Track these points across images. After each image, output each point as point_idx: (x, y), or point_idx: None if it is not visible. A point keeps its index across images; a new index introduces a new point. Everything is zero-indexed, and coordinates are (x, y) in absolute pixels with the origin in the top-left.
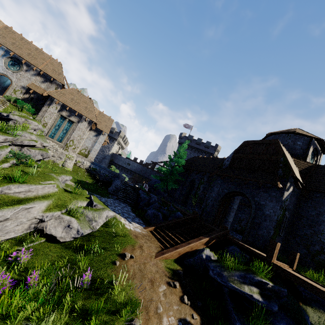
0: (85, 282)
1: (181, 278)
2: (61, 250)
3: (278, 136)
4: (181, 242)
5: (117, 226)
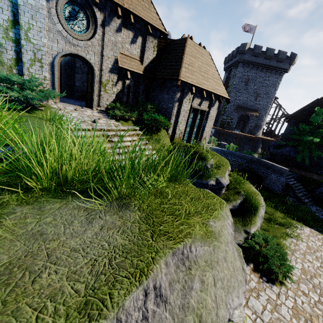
0: None
1: None
2: None
3: None
4: None
5: None
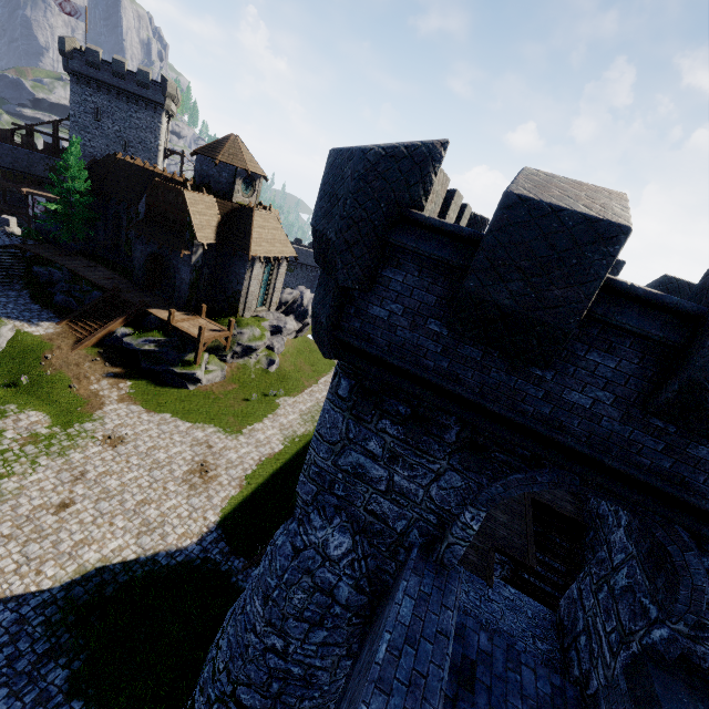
0: (25, 381)
1: (103, 354)
2: None
3: (204, 160)
4: (100, 328)
5: (25, 337)
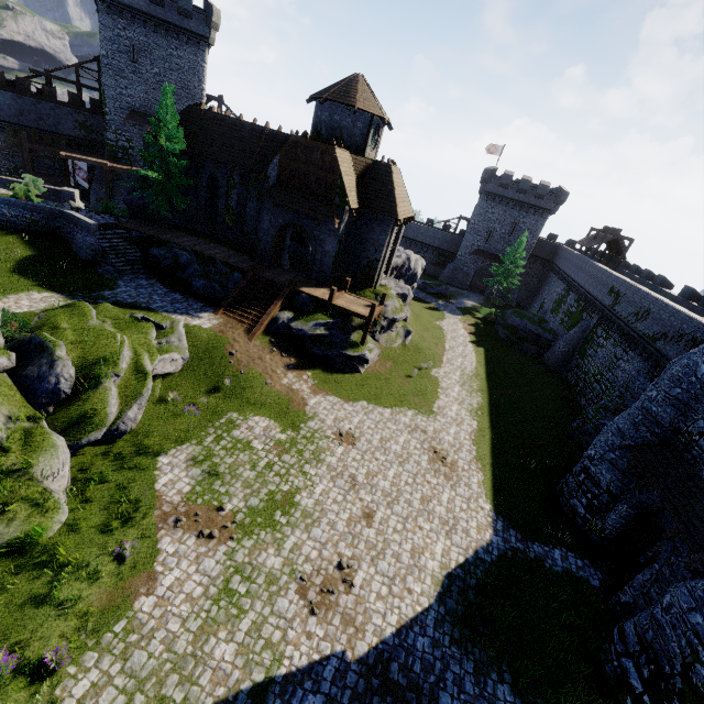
0: (227, 383)
1: (275, 344)
2: (183, 377)
3: (336, 108)
4: (261, 315)
5: (200, 333)
